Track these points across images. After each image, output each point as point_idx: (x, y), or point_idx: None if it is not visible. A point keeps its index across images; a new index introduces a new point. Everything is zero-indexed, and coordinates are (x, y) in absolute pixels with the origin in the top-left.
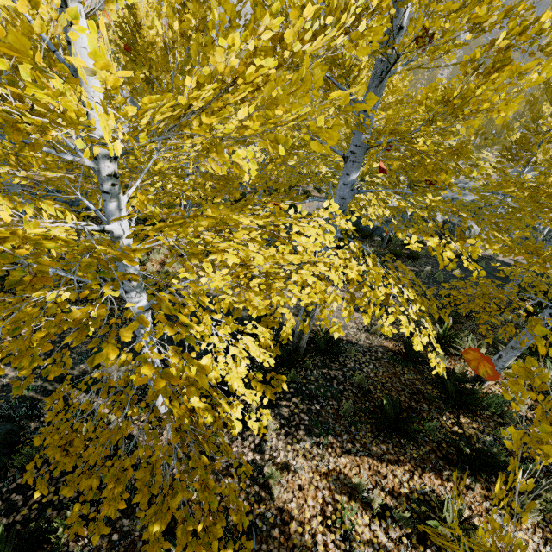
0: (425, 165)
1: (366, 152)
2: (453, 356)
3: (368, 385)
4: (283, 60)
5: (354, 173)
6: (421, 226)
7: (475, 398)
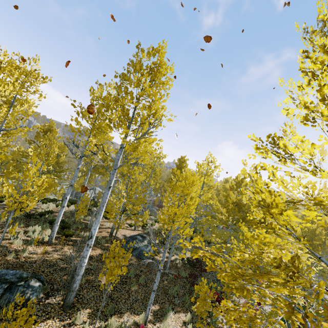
0: None
1: None
2: None
3: None
4: None
5: None
6: None
7: None
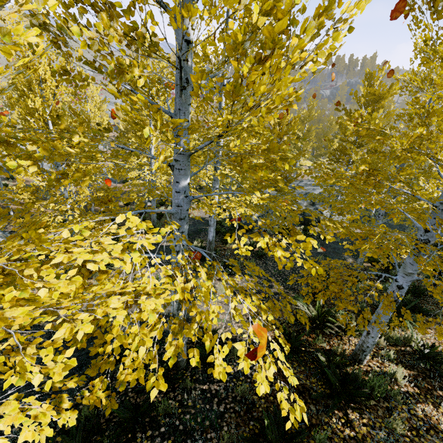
0: (241, 164)
1: (189, 158)
2: (330, 335)
3: (252, 394)
4: (80, 77)
5: (184, 180)
6: (251, 226)
7: (358, 384)
